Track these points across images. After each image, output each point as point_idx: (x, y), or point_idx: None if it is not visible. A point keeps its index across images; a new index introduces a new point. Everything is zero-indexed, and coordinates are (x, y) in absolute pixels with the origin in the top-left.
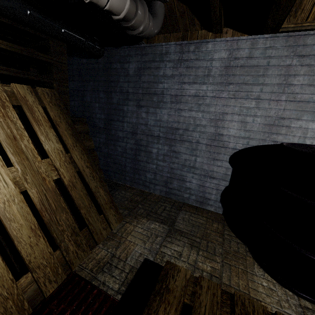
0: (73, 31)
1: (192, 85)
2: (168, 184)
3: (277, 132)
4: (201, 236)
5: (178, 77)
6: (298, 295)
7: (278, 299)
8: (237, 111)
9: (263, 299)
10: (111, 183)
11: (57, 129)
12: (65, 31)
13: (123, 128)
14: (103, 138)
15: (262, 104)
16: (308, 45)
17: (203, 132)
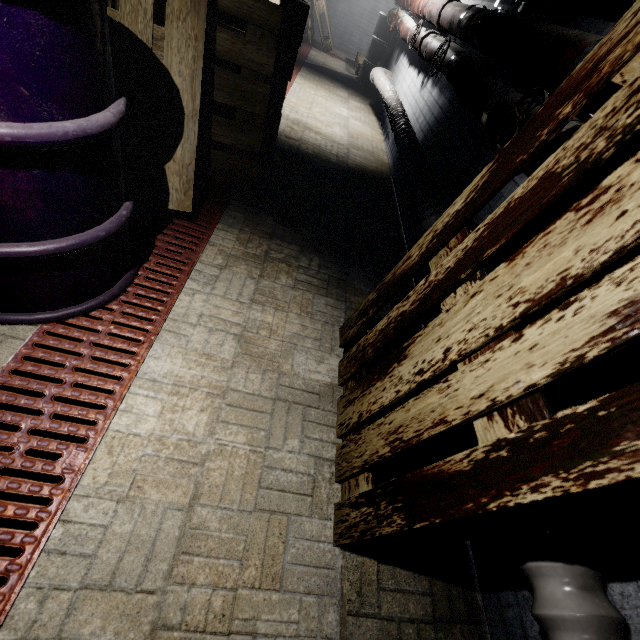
0: None
1: None
2: (342, 37)
3: None
4: None
5: None
6: None
7: None
8: None
9: None
10: None
11: None
12: None
13: None
14: None
15: None
16: None
17: (369, 3)
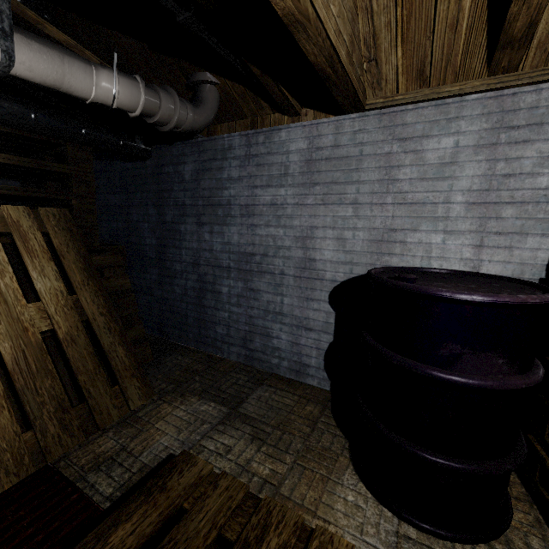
0: (100, 131)
1: (267, 189)
2: (247, 343)
3: (390, 251)
4: (277, 424)
5: (248, 179)
6: (397, 516)
7: (362, 522)
8: (331, 224)
9: (335, 519)
10: (166, 345)
11: (62, 261)
12: (87, 132)
13: (181, 257)
14: (156, 274)
15: (362, 210)
16: (408, 123)
17: (287, 257)
